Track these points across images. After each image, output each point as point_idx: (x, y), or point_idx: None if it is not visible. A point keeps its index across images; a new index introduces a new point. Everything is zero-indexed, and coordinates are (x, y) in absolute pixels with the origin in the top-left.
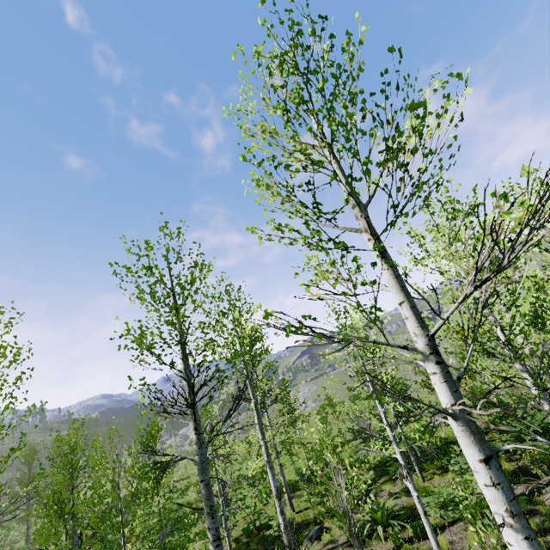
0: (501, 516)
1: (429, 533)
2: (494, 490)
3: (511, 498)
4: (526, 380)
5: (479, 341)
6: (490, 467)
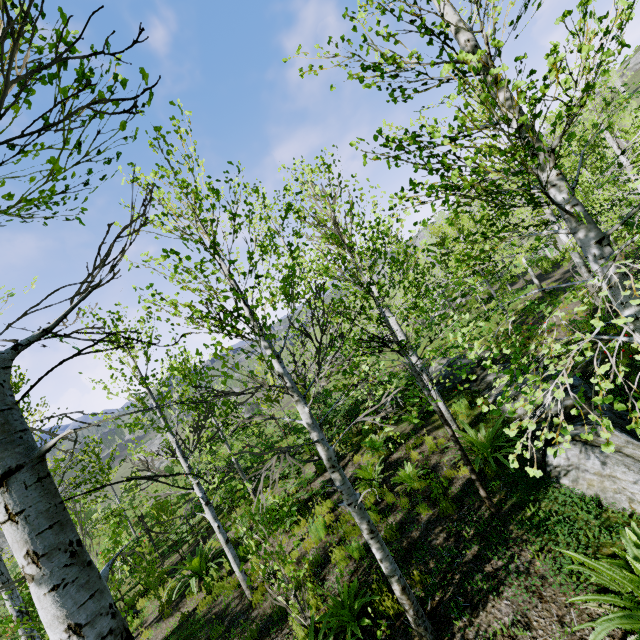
0: (22, 569)
1: (232, 561)
2: (10, 526)
3: (44, 529)
4: (270, 357)
5: (207, 316)
6: (8, 489)
